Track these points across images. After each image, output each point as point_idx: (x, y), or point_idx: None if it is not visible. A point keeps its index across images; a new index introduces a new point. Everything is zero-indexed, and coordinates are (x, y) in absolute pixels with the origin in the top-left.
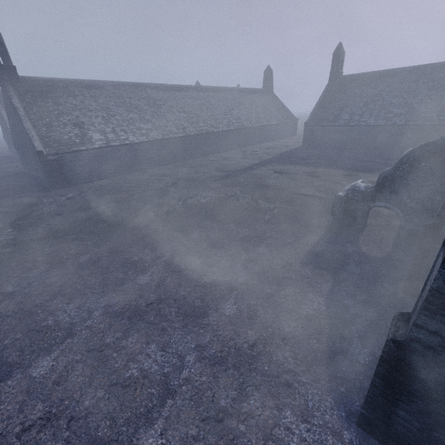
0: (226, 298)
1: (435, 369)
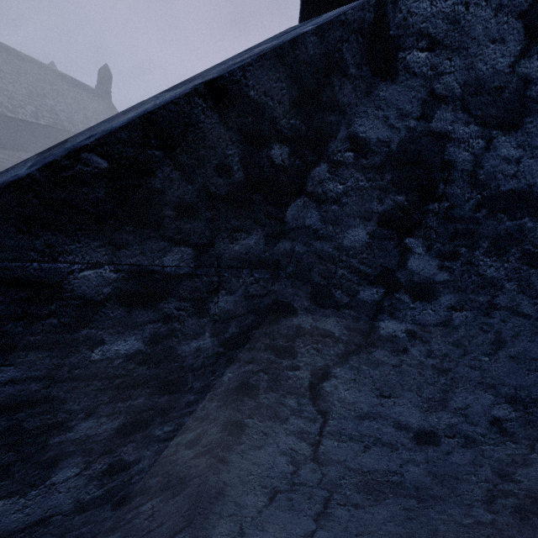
0: None
1: None
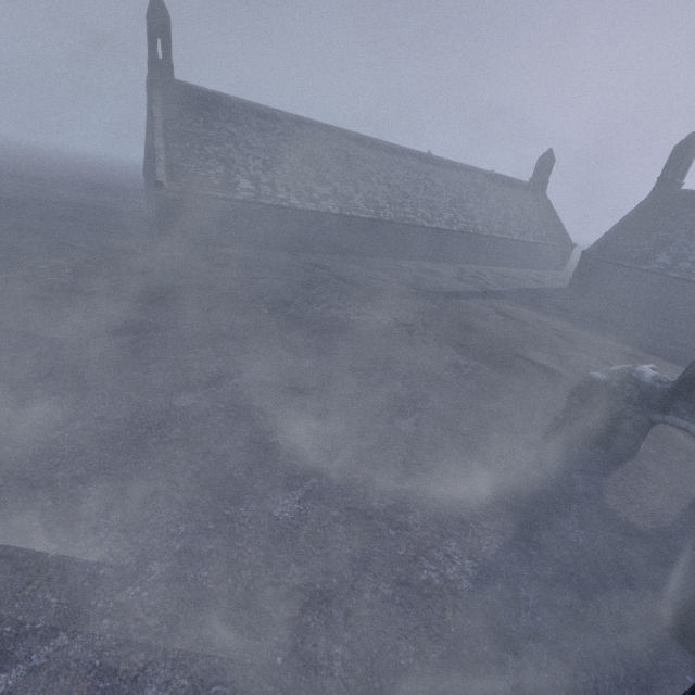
0: (291, 485)
1: None
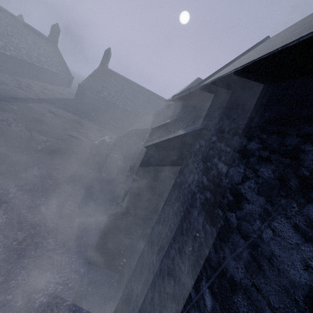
0: None
1: (123, 222)
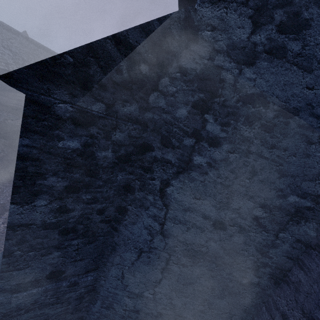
0: None
1: None
